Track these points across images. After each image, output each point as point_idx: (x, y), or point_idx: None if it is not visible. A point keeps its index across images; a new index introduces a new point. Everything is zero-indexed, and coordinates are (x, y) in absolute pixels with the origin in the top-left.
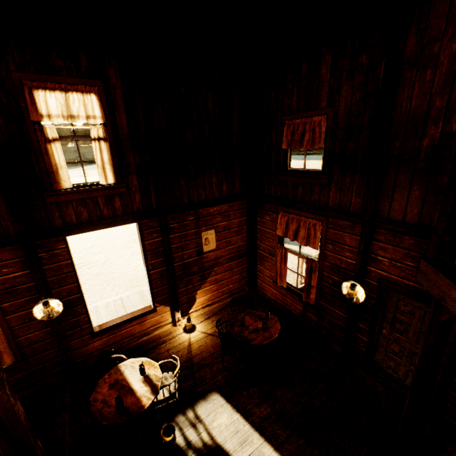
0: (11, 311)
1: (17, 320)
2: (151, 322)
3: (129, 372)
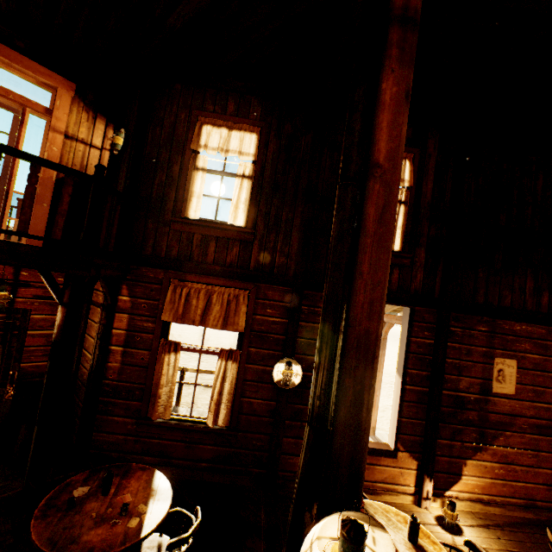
0: (252, 359)
1: (252, 373)
2: (383, 473)
3: (383, 521)
